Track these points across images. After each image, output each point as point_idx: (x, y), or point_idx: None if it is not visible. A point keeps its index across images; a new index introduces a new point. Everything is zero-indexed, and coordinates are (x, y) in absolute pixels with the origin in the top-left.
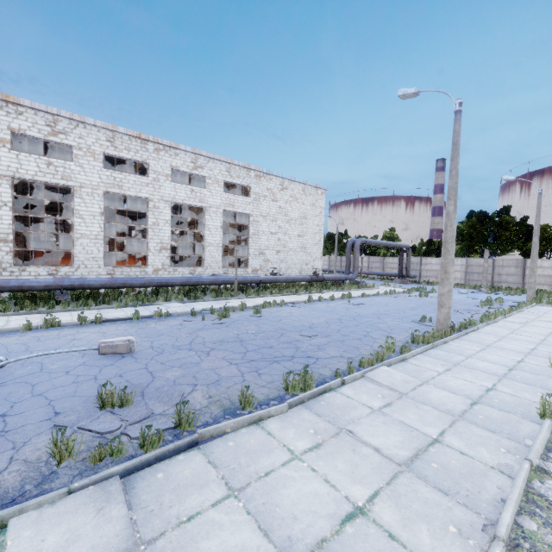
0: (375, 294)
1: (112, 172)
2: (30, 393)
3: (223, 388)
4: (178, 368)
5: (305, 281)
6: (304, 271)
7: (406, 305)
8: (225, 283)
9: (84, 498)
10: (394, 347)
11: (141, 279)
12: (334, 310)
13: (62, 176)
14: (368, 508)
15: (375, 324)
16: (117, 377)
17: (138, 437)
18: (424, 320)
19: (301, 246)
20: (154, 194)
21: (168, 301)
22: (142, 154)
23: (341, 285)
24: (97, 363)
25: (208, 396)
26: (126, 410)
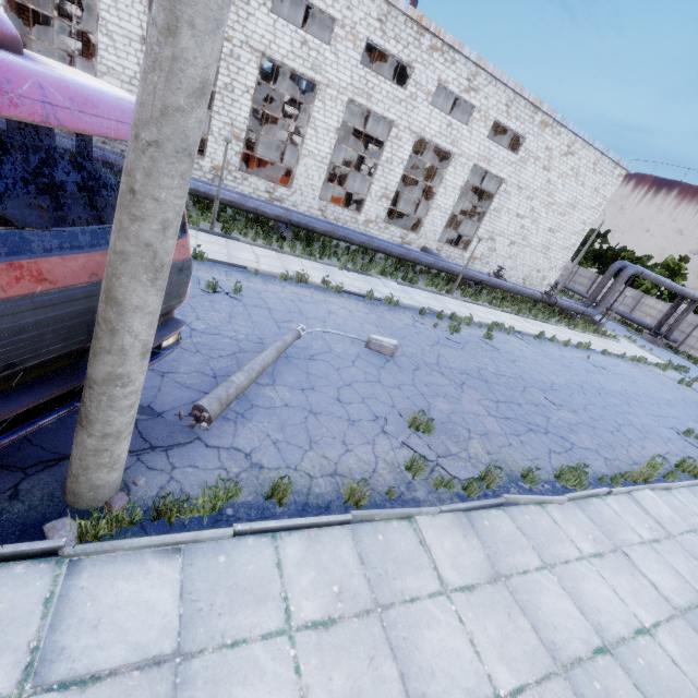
0: (619, 355)
1: (367, 71)
2: (342, 381)
3: (496, 447)
4: (444, 399)
5: (532, 299)
6: (531, 279)
7: (661, 394)
8: (443, 270)
9: (450, 520)
10: (660, 468)
11: (361, 237)
12: (571, 367)
13: (312, 64)
14: (653, 632)
15: (626, 415)
16: (398, 389)
17: (457, 477)
18: (689, 435)
19: (545, 244)
20: (403, 118)
21: (384, 275)
22: (411, 52)
23: (573, 320)
24: (370, 360)
25: (486, 451)
26: (427, 437)
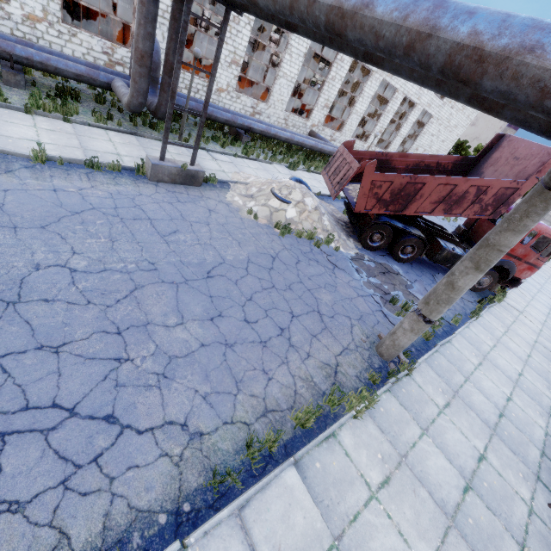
0: None
1: None
2: None
3: None
4: None
5: None
6: None
7: None
8: None
9: (520, 288)
10: None
11: None
12: None
13: None
14: None
15: None
16: None
17: None
18: None
19: (438, 149)
20: (402, 86)
21: None
22: None
23: None
24: None
25: None
26: None
